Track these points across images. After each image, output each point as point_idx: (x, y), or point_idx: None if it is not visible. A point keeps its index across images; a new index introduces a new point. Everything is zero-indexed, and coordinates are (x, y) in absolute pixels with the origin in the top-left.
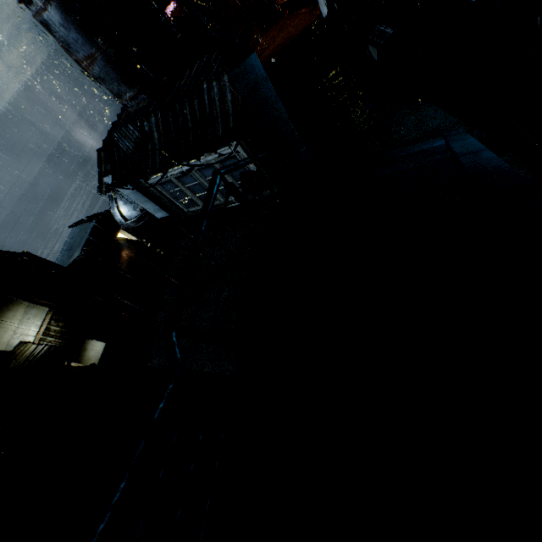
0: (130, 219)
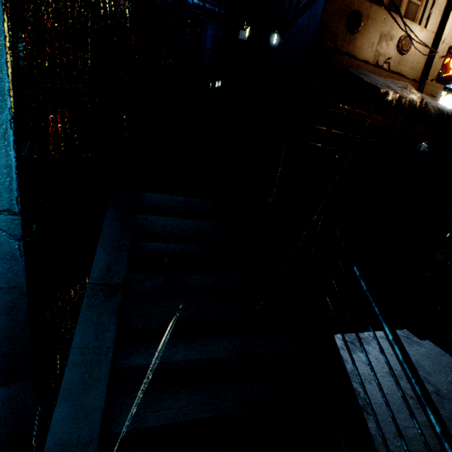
0: None
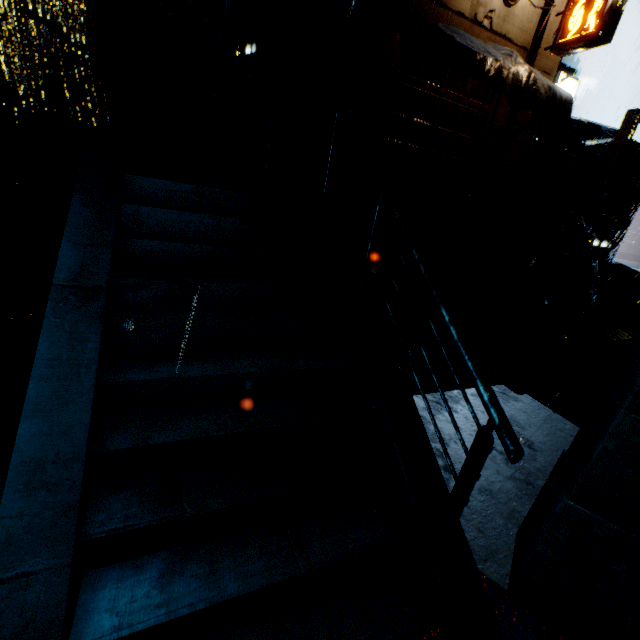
0: None
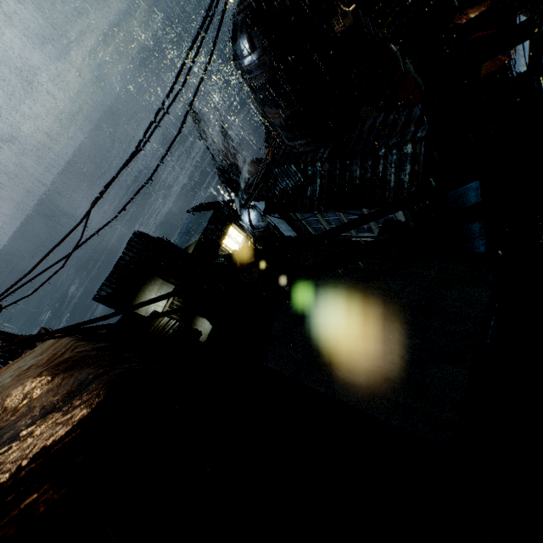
0: (257, 229)
